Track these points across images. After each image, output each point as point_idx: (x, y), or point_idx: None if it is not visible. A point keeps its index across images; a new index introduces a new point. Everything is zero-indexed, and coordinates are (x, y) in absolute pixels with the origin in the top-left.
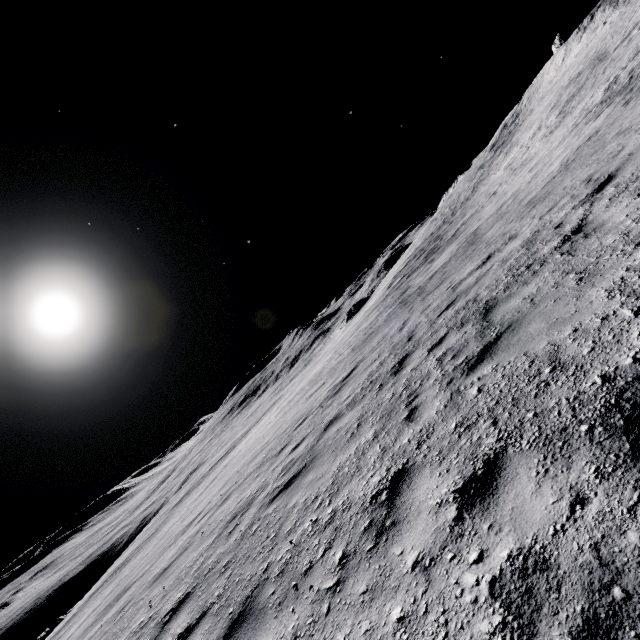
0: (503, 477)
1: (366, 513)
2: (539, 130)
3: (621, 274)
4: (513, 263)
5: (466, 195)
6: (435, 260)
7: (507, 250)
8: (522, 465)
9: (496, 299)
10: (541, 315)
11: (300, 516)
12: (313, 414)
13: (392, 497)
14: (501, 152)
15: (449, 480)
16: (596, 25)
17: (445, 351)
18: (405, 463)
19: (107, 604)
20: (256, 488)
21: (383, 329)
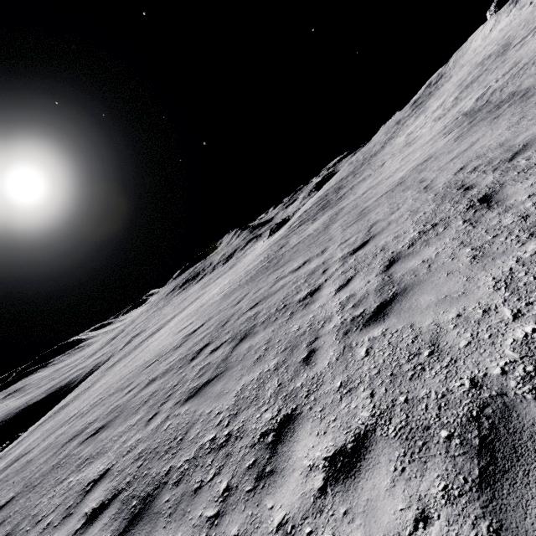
0: (103, 514)
1: (77, 495)
2: (440, 106)
3: (256, 375)
4: (291, 291)
5: (377, 149)
6: (314, 222)
7: (308, 267)
8: (111, 511)
9: (253, 329)
10: (229, 377)
11: (73, 470)
12: (159, 360)
13: (89, 491)
14: (415, 113)
15: (101, 498)
16: (525, 2)
17: (207, 363)
18: (113, 465)
19: (7, 464)
20: (94, 418)
21: (241, 289)
